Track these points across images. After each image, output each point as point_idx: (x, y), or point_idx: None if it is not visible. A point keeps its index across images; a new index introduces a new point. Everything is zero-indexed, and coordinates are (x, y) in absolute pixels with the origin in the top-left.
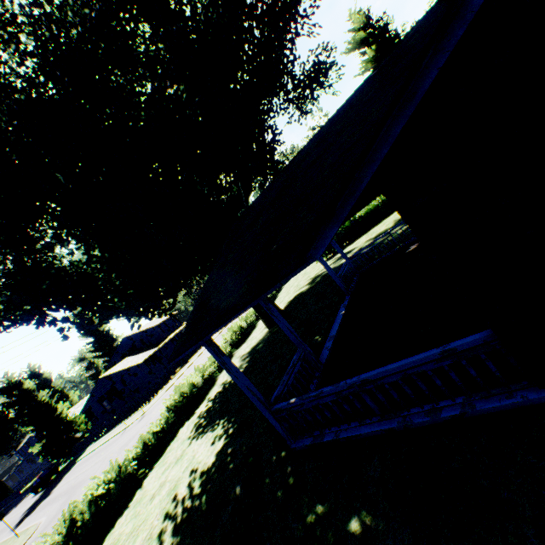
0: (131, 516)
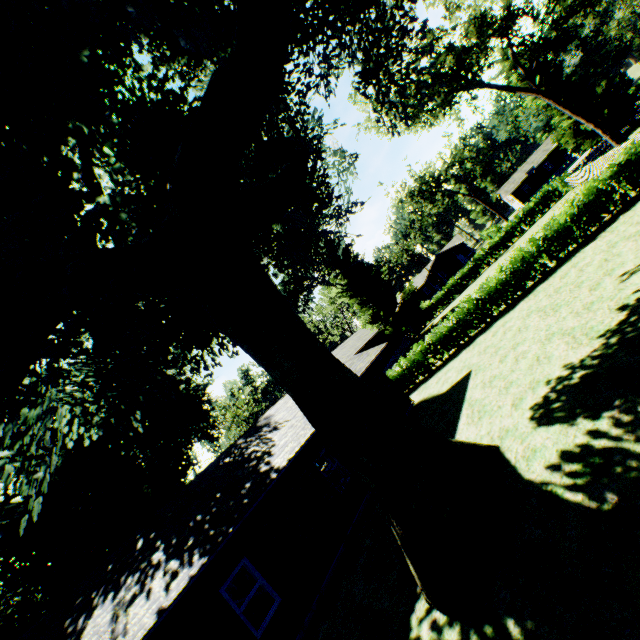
0: None
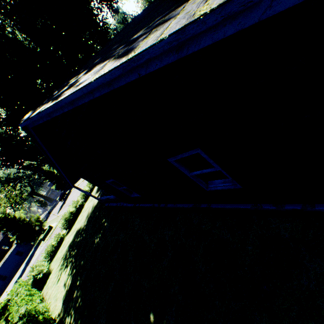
0: (81, 215)
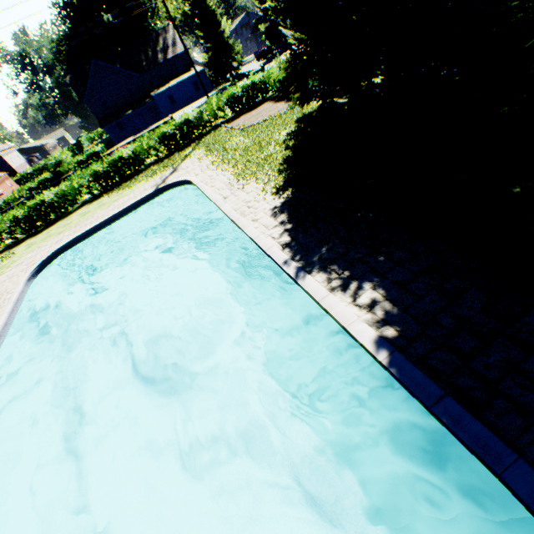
0: None
